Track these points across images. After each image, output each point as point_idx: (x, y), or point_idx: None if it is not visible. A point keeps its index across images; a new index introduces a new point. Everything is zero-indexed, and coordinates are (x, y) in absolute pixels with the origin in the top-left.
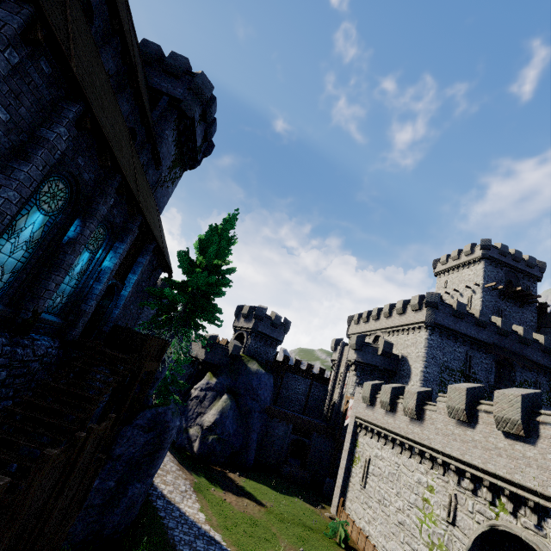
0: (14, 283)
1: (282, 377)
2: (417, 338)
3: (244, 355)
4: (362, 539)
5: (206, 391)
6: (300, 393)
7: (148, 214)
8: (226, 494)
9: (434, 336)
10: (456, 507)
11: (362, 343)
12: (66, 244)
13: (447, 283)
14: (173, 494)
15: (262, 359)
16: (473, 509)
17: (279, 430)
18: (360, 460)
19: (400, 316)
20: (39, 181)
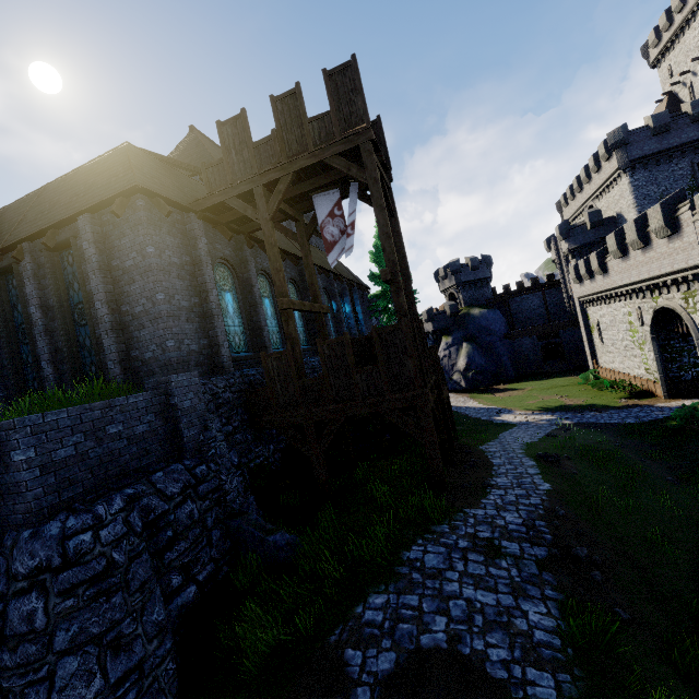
0: (336, 335)
1: (508, 305)
2: (622, 188)
3: (462, 308)
4: (612, 374)
5: (448, 349)
6: (537, 308)
7: (343, 273)
8: (496, 395)
9: (637, 175)
10: (641, 314)
11: (567, 230)
12: (336, 312)
13: (671, 69)
14: (458, 404)
15: (481, 302)
16: (648, 308)
17: (525, 345)
18: (594, 327)
19: (598, 174)
20: (325, 300)
